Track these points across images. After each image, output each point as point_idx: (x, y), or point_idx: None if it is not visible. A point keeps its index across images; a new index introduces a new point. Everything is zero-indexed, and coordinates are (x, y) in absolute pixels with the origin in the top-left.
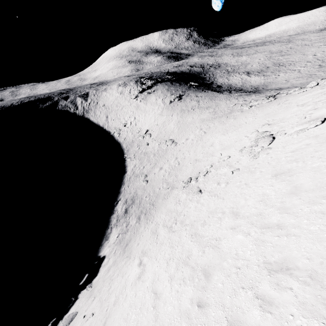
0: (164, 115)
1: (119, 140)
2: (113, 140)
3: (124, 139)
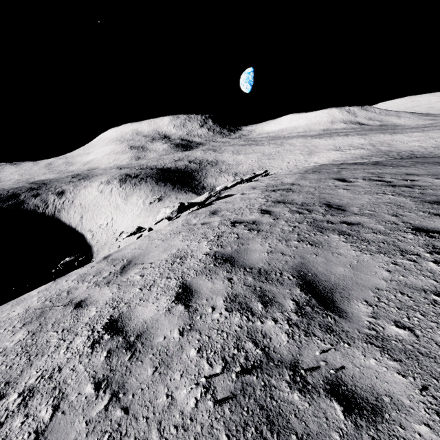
0: (141, 216)
1: (91, 243)
2: (84, 242)
3: (96, 241)
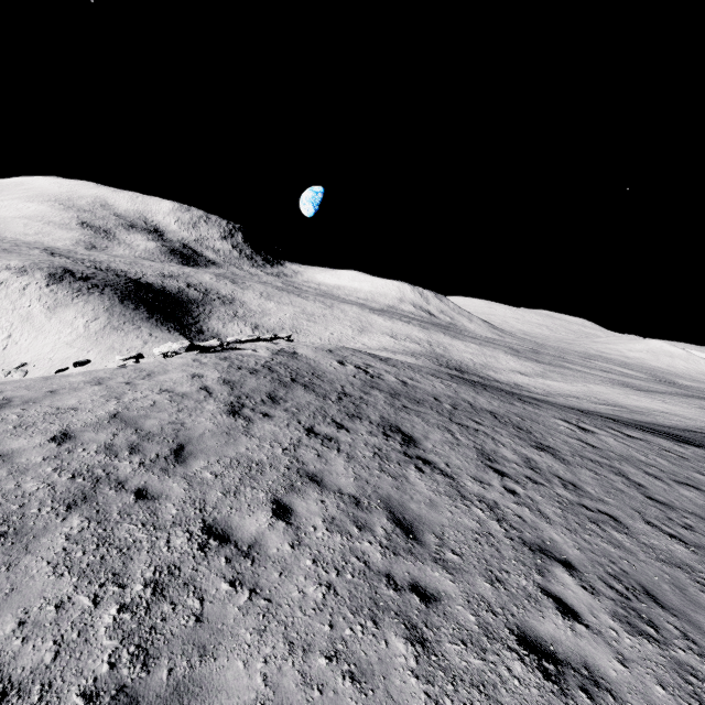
0: (75, 347)
1: None
2: None
3: None
